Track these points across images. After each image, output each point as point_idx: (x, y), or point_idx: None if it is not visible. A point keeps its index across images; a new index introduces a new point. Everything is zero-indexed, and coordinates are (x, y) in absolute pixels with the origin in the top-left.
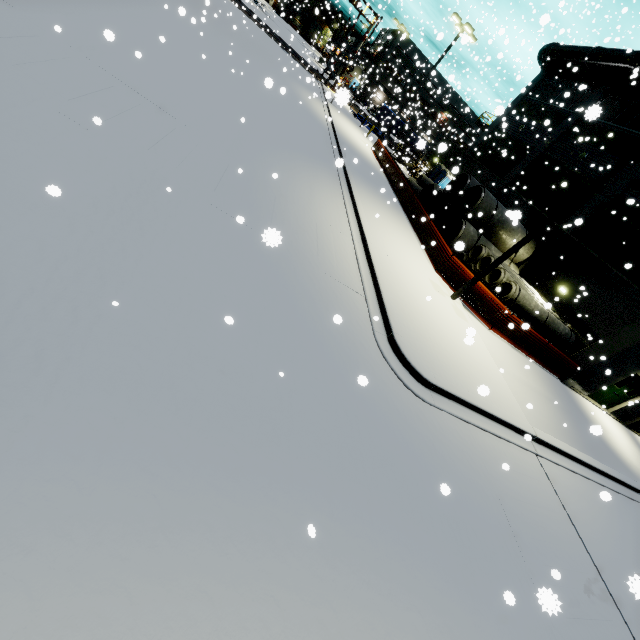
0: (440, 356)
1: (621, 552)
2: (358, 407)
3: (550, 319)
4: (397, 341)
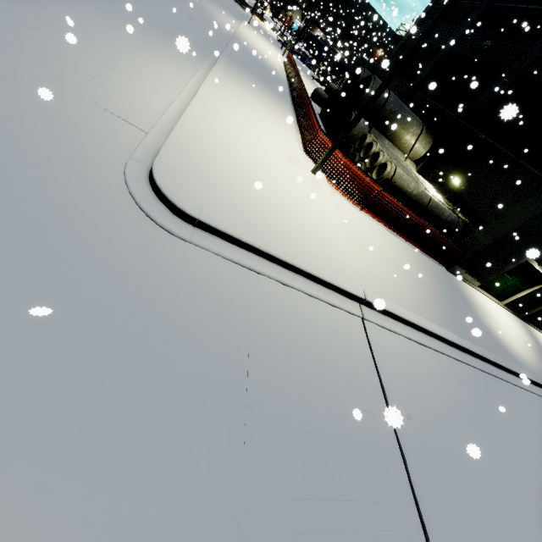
0: (238, 201)
1: (453, 426)
2: None
3: (433, 203)
4: (153, 167)
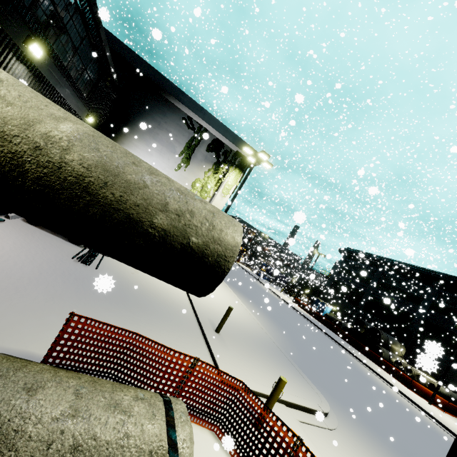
0: None
1: None
2: None
3: (451, 393)
4: None
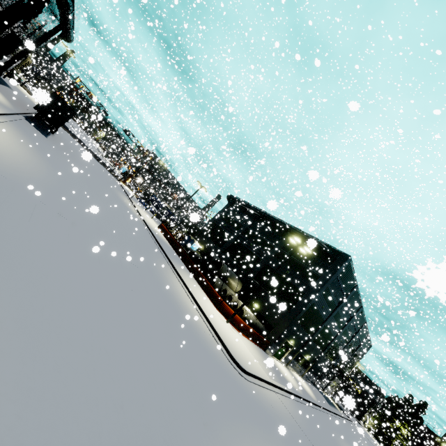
0: (242, 357)
1: (306, 424)
2: (240, 389)
3: (257, 322)
4: (233, 356)
